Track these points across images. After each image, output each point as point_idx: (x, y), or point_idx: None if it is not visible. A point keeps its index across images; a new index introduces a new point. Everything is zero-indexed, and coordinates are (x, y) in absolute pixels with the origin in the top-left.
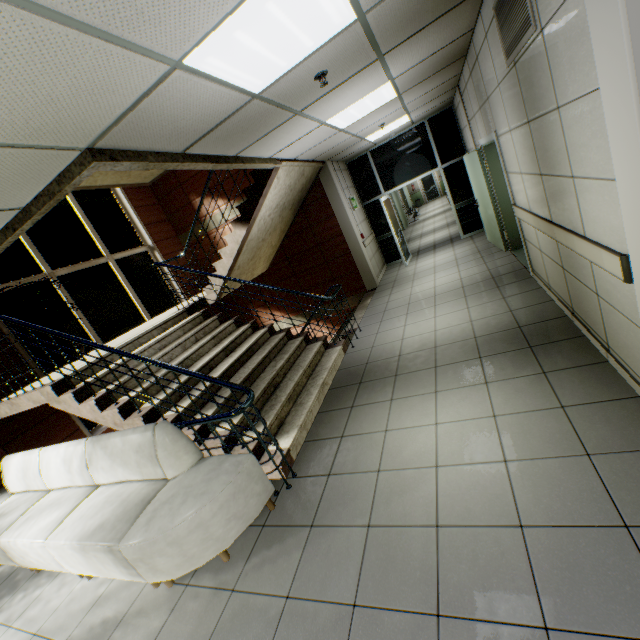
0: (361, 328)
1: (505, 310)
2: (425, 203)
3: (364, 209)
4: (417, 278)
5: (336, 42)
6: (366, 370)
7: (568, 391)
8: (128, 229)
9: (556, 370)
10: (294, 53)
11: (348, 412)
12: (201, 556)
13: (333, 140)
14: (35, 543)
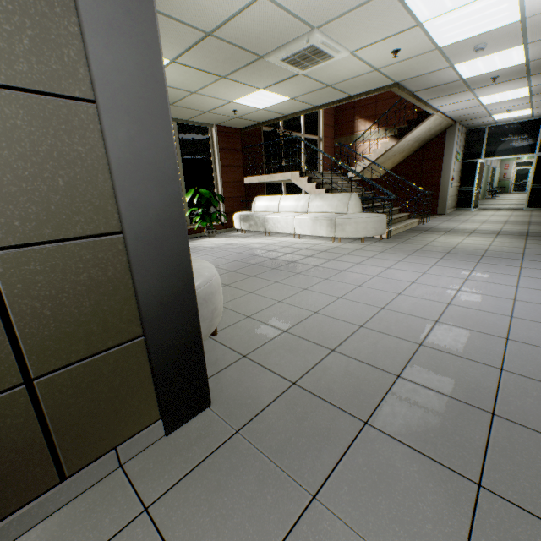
0: (429, 221)
1: (525, 229)
2: (508, 192)
3: (461, 165)
4: (476, 216)
5: (510, 68)
6: (430, 229)
7: (532, 242)
8: (315, 123)
9: (532, 240)
10: (491, 69)
11: (418, 234)
12: (360, 233)
13: (473, 109)
14: (289, 217)
